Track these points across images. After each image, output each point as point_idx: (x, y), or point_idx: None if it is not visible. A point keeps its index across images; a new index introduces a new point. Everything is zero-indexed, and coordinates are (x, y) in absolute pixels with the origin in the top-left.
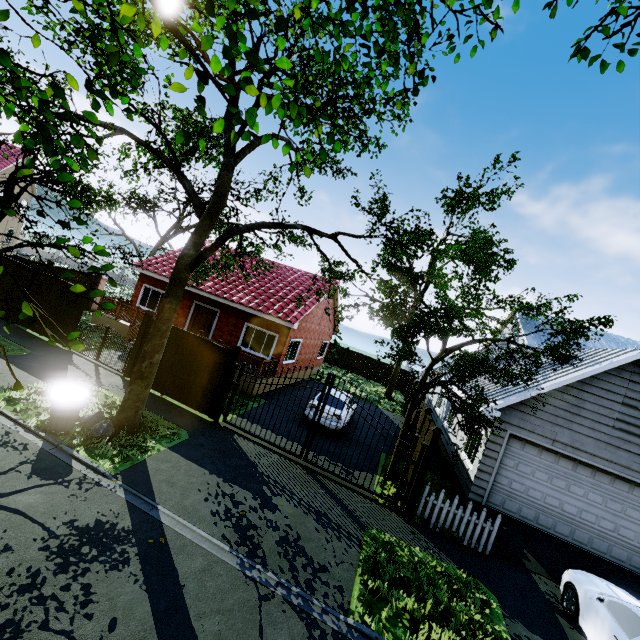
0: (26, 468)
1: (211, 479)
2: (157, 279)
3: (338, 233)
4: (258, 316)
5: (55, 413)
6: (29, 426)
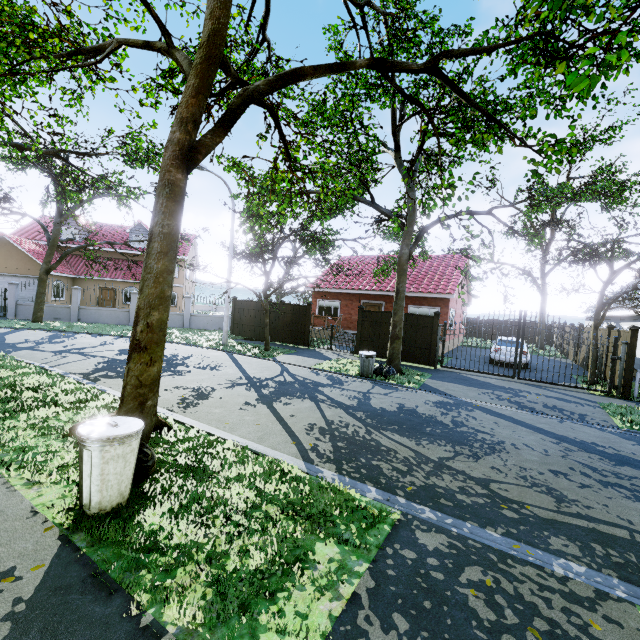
0: (378, 387)
1: (470, 388)
2: (326, 293)
3: (492, 208)
4: (418, 298)
5: (365, 364)
6: (352, 375)
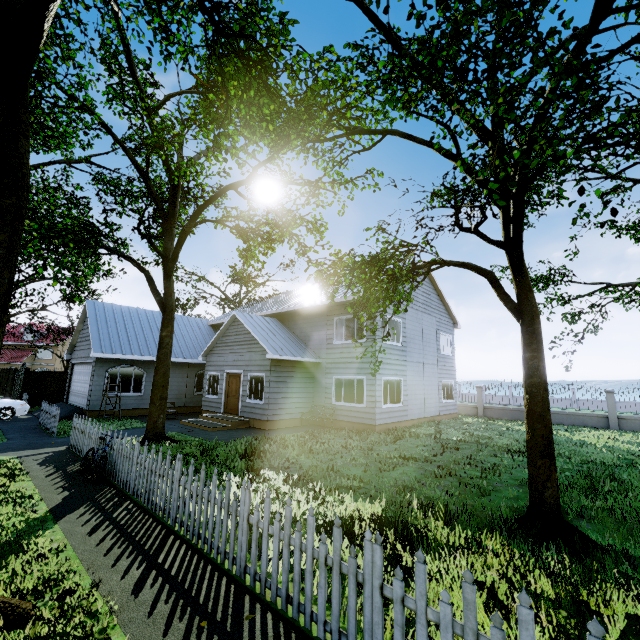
0: None
1: None
2: None
3: (44, 307)
4: None
5: None
6: None
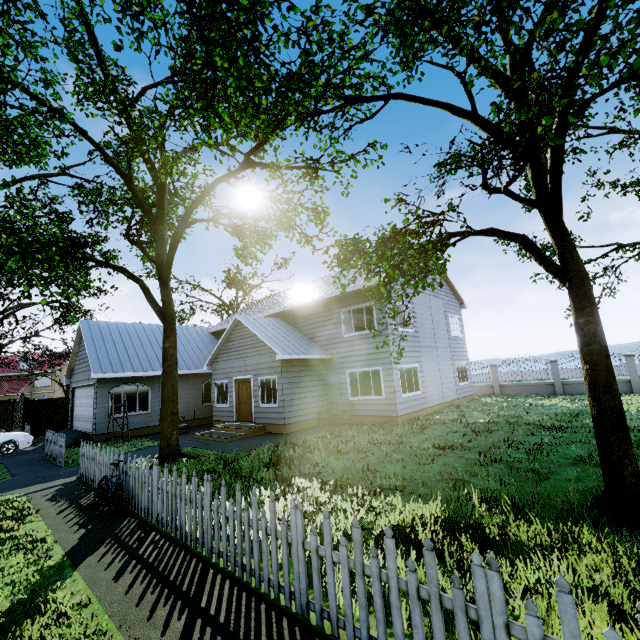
0: None
1: None
2: None
3: (36, 333)
4: None
5: None
6: None
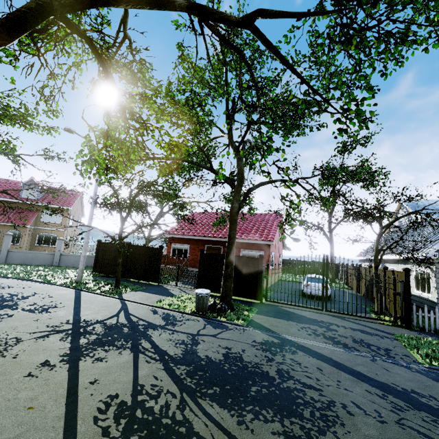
0: (209, 326)
1: (290, 323)
2: (179, 238)
3: (298, 178)
4: (247, 243)
5: (200, 302)
6: (188, 313)
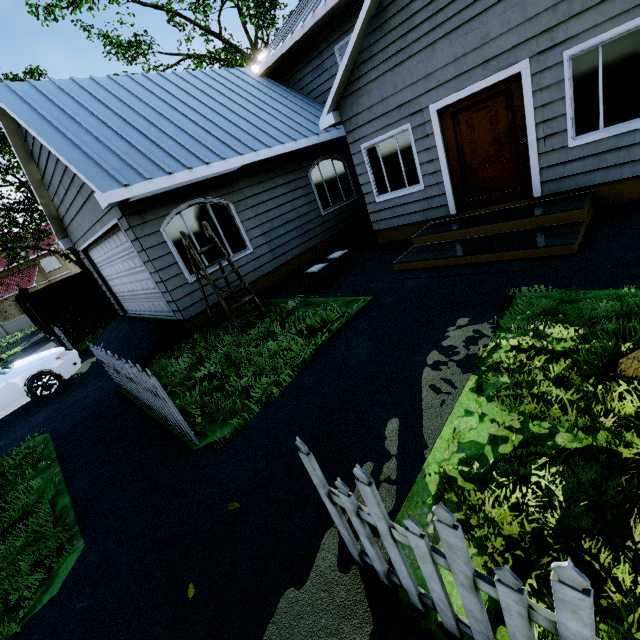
0: None
1: None
2: None
3: None
4: None
5: None
6: None
